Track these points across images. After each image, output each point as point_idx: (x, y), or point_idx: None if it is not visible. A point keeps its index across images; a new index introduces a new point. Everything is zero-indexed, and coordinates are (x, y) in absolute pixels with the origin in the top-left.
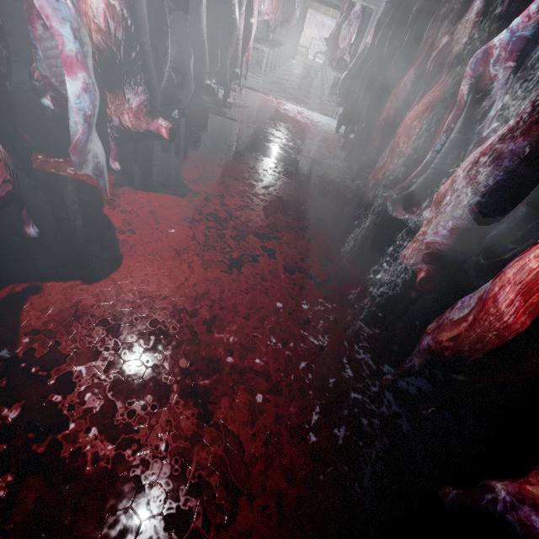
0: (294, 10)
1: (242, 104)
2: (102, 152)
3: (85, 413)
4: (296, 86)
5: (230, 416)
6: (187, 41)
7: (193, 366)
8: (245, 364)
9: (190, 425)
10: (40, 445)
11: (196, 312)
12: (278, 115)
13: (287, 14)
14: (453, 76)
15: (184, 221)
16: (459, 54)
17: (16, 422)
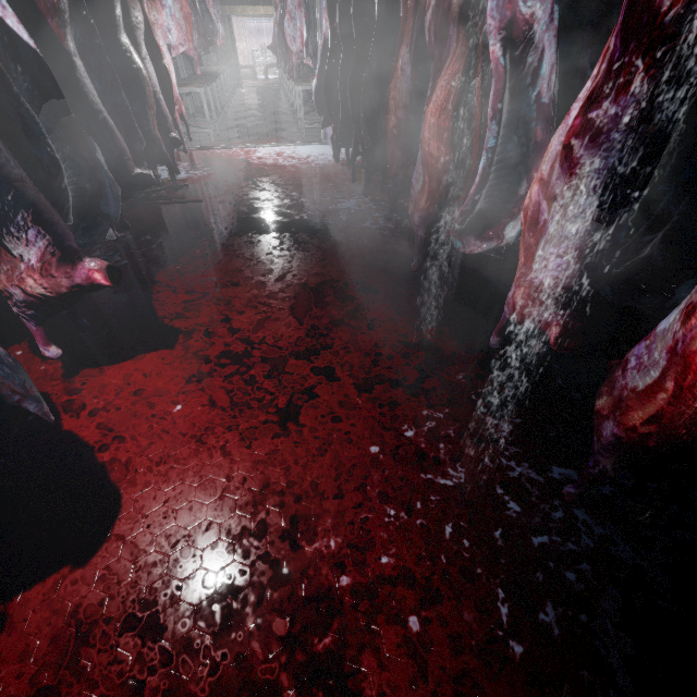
0: (214, 26)
1: (200, 175)
2: (9, 362)
3: None
4: (260, 120)
5: (386, 683)
6: (78, 129)
7: (296, 625)
8: (369, 575)
9: None
10: None
11: (264, 525)
12: (253, 170)
13: (208, 35)
14: (466, 36)
15: (190, 384)
16: (463, 3)
17: None
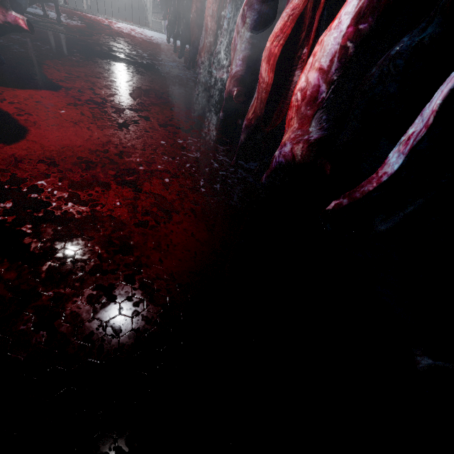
0: None
1: (75, 23)
2: None
3: (59, 199)
4: (121, 8)
5: (152, 188)
6: None
7: (119, 173)
8: (152, 169)
9: (130, 195)
10: (39, 213)
11: (107, 150)
12: (114, 32)
13: None
14: None
15: (69, 106)
16: None
17: (14, 208)
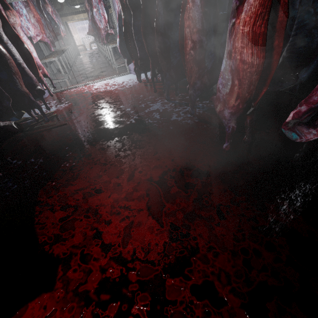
0: (57, 26)
1: (63, 106)
2: None
3: None
4: (92, 69)
5: None
6: None
7: None
8: None
9: None
10: None
11: None
12: (94, 96)
13: (55, 31)
14: None
15: None
16: None
17: None
